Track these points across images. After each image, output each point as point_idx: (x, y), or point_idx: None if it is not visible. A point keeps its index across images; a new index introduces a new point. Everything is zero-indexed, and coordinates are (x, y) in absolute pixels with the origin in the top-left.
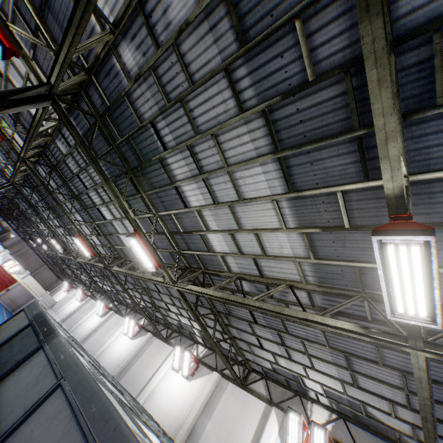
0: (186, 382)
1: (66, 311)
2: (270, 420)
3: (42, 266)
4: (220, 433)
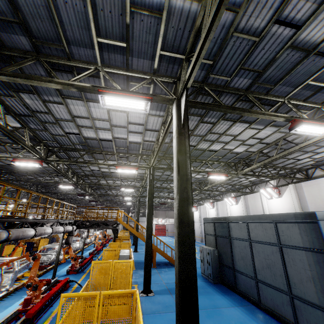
0: (280, 199)
1: (196, 218)
2: None
3: (166, 213)
4: (316, 203)
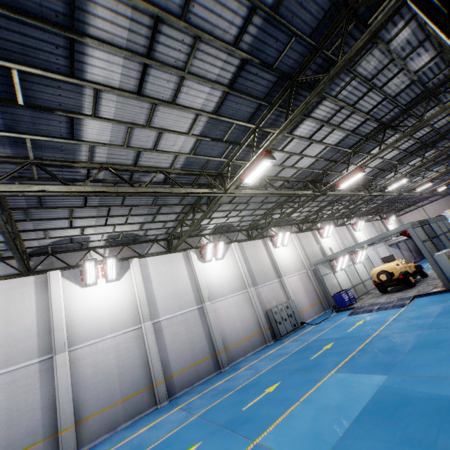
0: (286, 247)
1: None
2: (317, 234)
3: None
4: (311, 250)
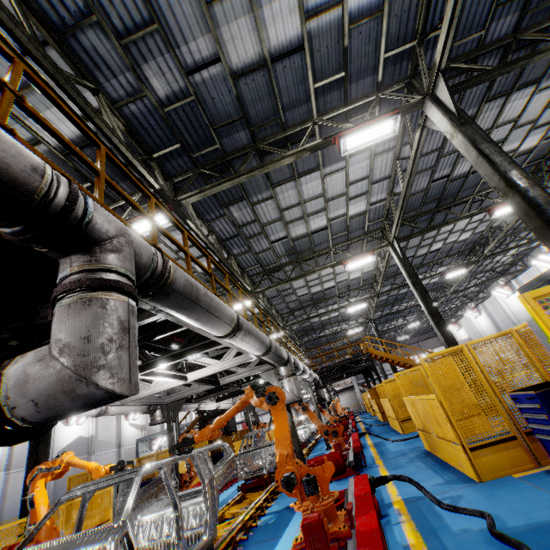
0: None
1: (486, 328)
2: None
3: (419, 345)
4: None
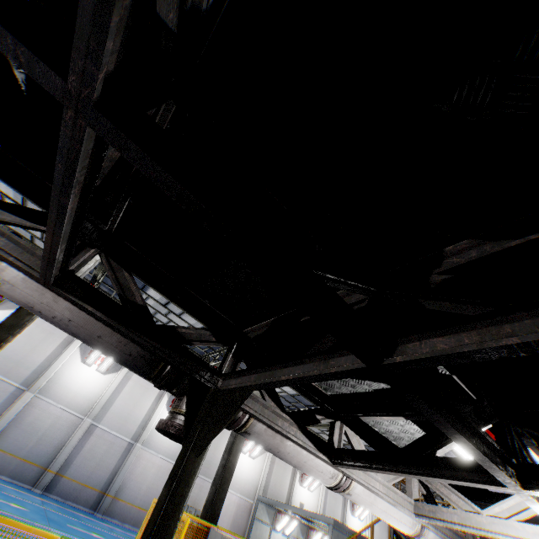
0: (252, 460)
1: None
2: (297, 475)
3: None
4: (276, 486)
